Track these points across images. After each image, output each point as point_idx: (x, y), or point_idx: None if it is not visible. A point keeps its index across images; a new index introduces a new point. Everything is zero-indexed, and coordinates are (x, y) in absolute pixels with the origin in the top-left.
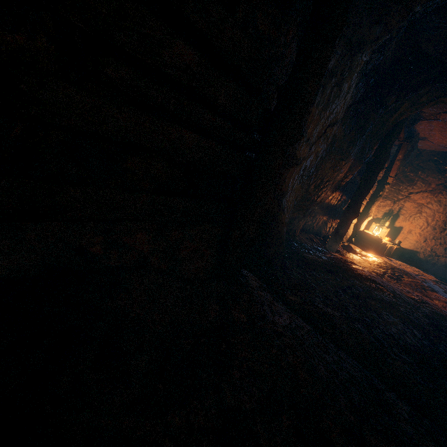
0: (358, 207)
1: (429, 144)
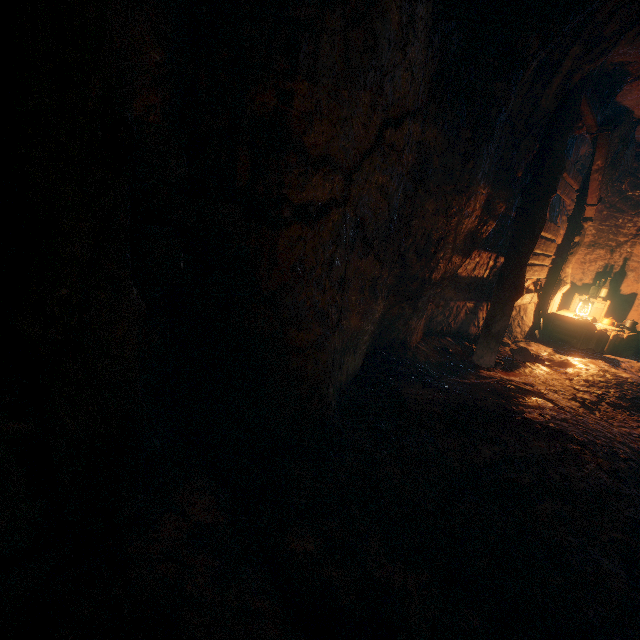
0: (520, 277)
1: None
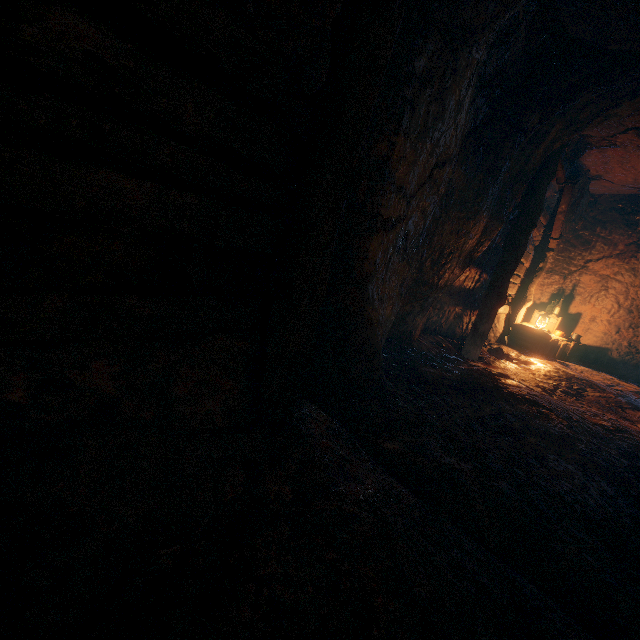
0: (504, 289)
1: (608, 185)
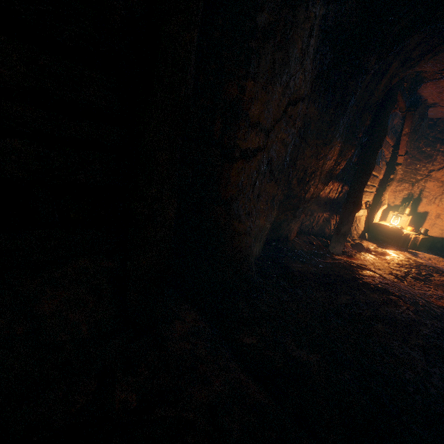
0: (359, 198)
1: (443, 110)
